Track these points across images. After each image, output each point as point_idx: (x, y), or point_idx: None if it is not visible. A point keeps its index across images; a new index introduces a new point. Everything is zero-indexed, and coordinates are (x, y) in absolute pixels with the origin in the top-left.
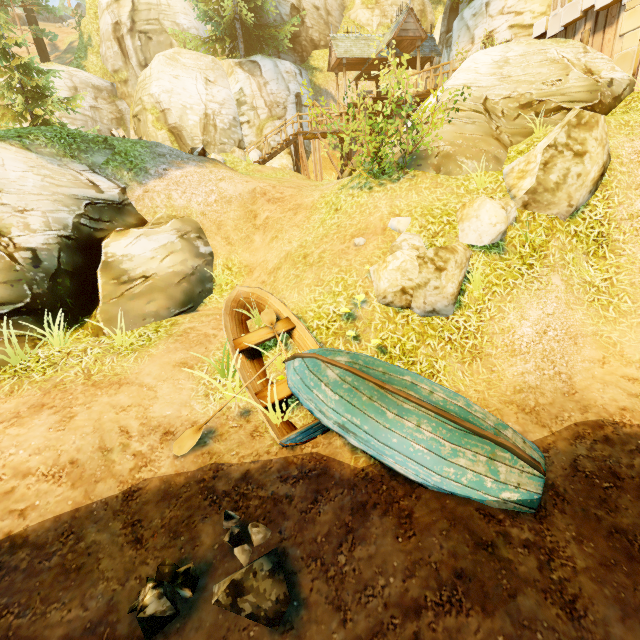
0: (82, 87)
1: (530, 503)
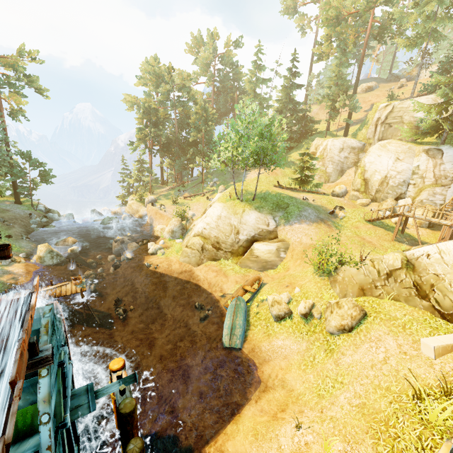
0: (346, 148)
1: (224, 346)
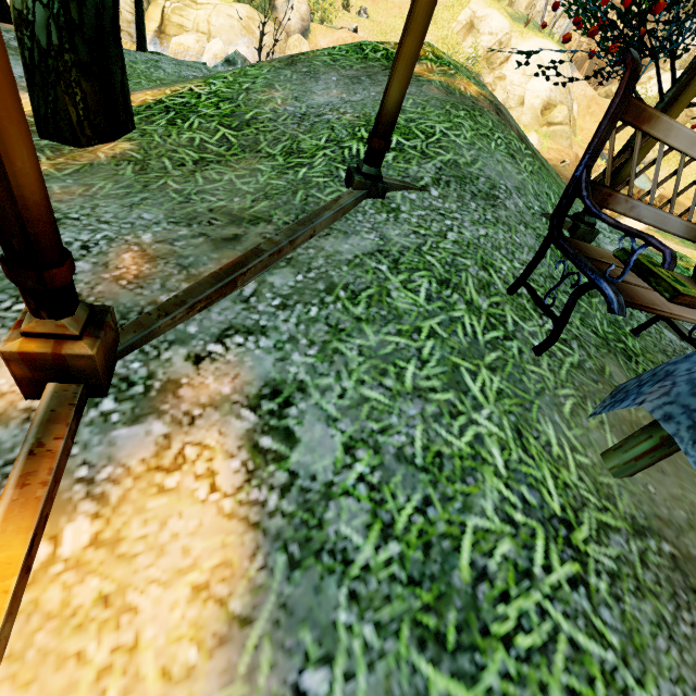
0: None
1: None
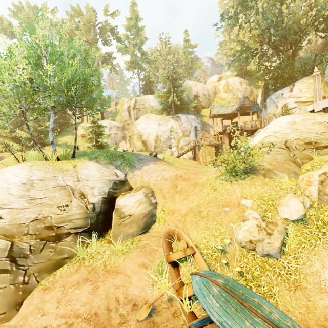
0: (113, 127)
1: None
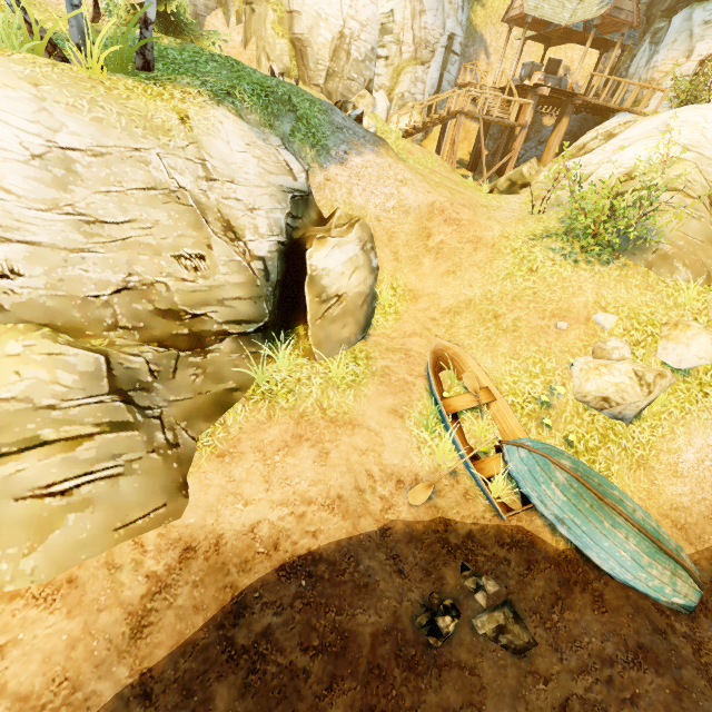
0: None
1: (688, 607)
